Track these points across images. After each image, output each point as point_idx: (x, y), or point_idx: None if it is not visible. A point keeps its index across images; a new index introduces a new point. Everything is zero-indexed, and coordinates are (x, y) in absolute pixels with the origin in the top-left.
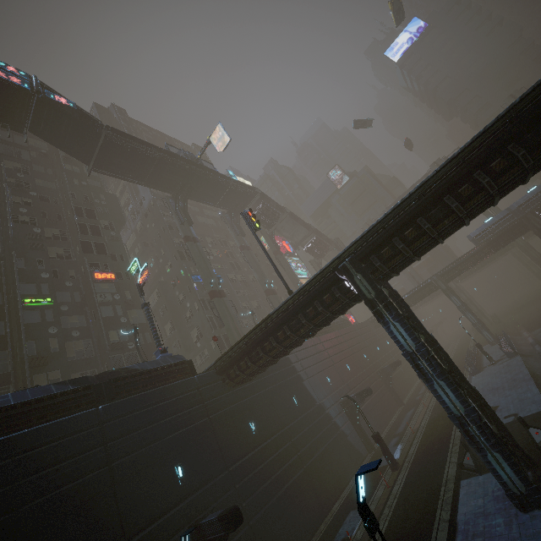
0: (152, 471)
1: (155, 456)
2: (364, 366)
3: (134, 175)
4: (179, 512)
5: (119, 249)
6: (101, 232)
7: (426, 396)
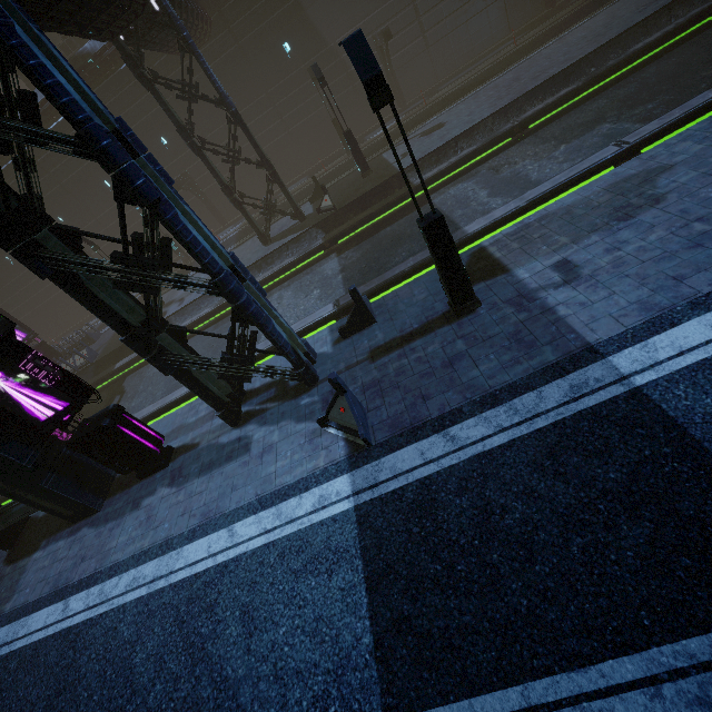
0: (145, 143)
1: (140, 134)
2: None
3: None
4: (172, 167)
5: None
6: None
7: (571, 7)
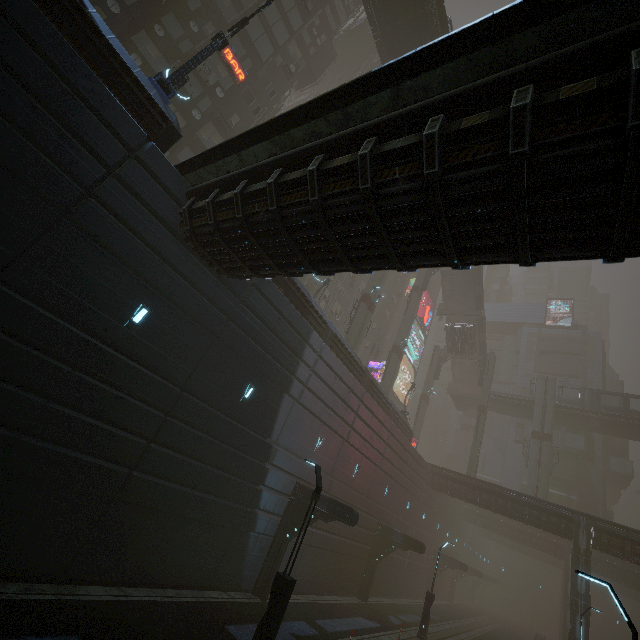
0: None
1: None
2: (374, 497)
3: (381, 6)
4: None
5: (280, 85)
6: (284, 41)
7: (408, 633)
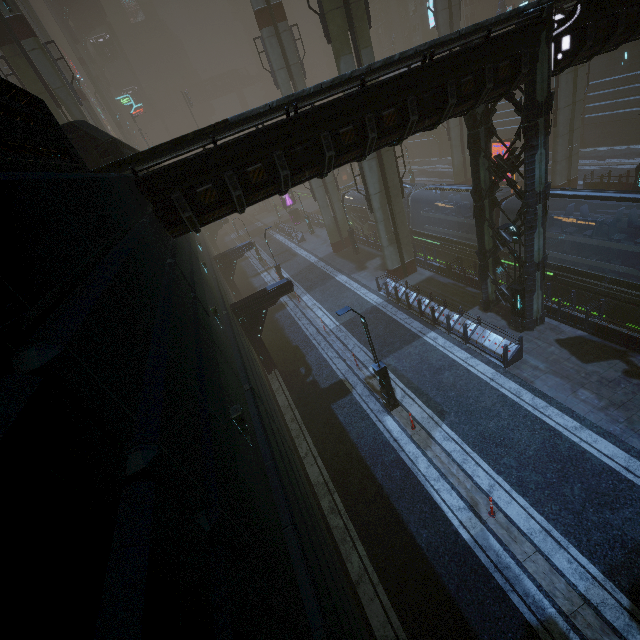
0: None
1: None
2: None
3: None
4: None
5: None
6: None
7: None
